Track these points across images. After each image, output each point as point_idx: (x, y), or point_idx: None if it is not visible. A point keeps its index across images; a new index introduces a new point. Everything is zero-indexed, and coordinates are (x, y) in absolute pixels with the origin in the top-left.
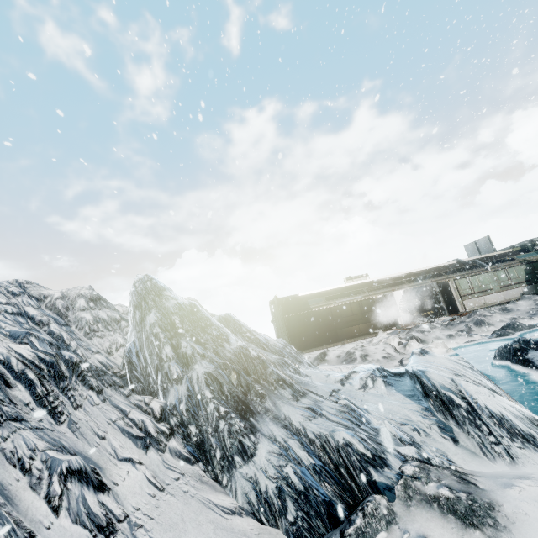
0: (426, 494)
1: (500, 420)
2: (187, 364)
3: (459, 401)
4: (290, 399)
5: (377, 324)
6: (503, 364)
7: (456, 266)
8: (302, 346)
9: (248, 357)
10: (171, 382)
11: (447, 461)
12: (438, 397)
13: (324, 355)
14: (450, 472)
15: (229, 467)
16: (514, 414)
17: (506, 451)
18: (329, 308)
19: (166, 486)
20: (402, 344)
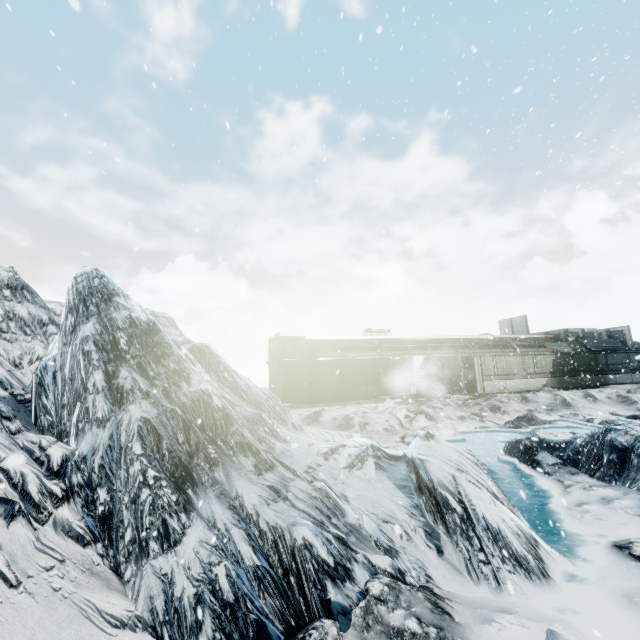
0: (389, 625)
1: (496, 536)
2: (119, 401)
3: (455, 504)
4: (250, 472)
5: (388, 389)
6: (510, 460)
7: (485, 342)
8: (295, 399)
9: (209, 407)
10: (91, 423)
11: (425, 576)
12: (433, 495)
13: (319, 414)
14: (426, 595)
15: (138, 556)
16: (513, 529)
17: (494, 574)
18: (338, 361)
19: (26, 579)
20: (409, 417)
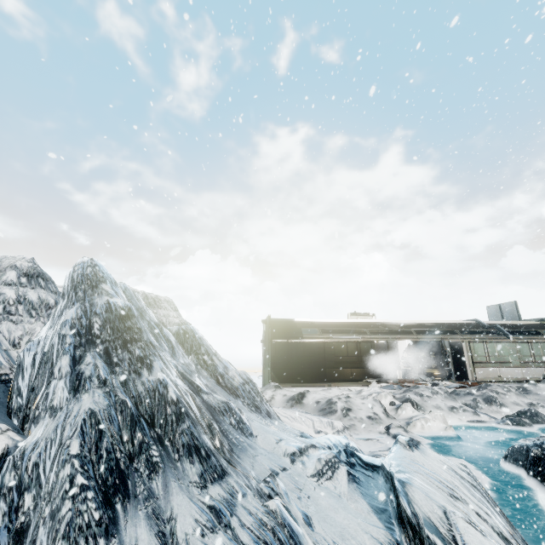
0: None
1: None
2: (76, 389)
3: None
4: (193, 483)
5: (373, 372)
6: (516, 470)
7: (473, 327)
8: (283, 378)
9: (163, 399)
10: (46, 411)
11: None
12: (417, 536)
13: (302, 396)
14: None
15: None
16: None
17: None
18: (323, 343)
19: None
20: (394, 405)
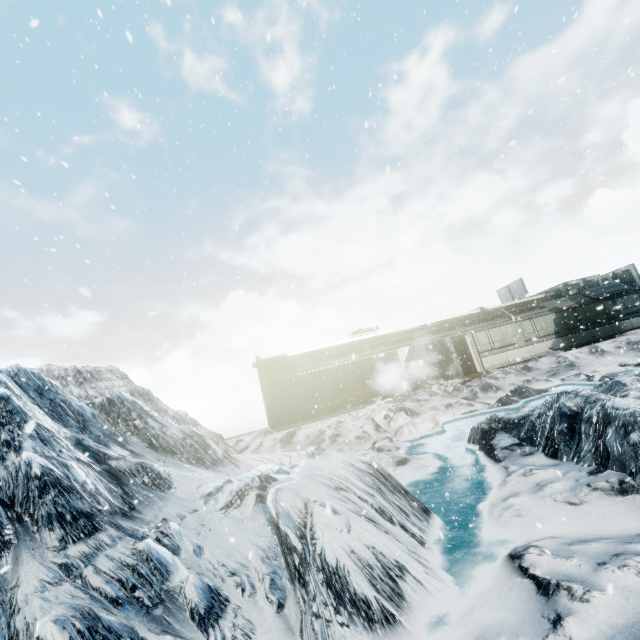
0: None
1: (331, 577)
2: None
3: (296, 541)
4: (50, 548)
5: (377, 389)
6: (474, 449)
7: (478, 316)
8: (281, 421)
9: (25, 477)
10: None
11: None
12: (279, 532)
13: (292, 435)
14: None
15: None
16: (363, 561)
17: (322, 631)
18: (318, 372)
19: None
20: (388, 418)
